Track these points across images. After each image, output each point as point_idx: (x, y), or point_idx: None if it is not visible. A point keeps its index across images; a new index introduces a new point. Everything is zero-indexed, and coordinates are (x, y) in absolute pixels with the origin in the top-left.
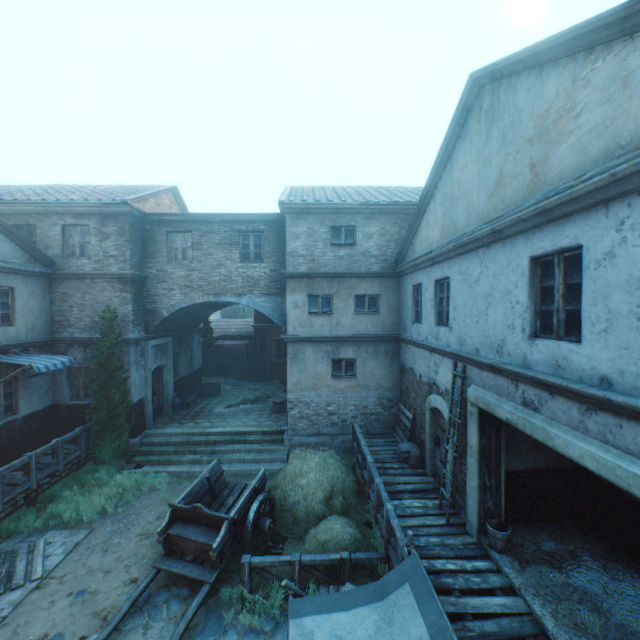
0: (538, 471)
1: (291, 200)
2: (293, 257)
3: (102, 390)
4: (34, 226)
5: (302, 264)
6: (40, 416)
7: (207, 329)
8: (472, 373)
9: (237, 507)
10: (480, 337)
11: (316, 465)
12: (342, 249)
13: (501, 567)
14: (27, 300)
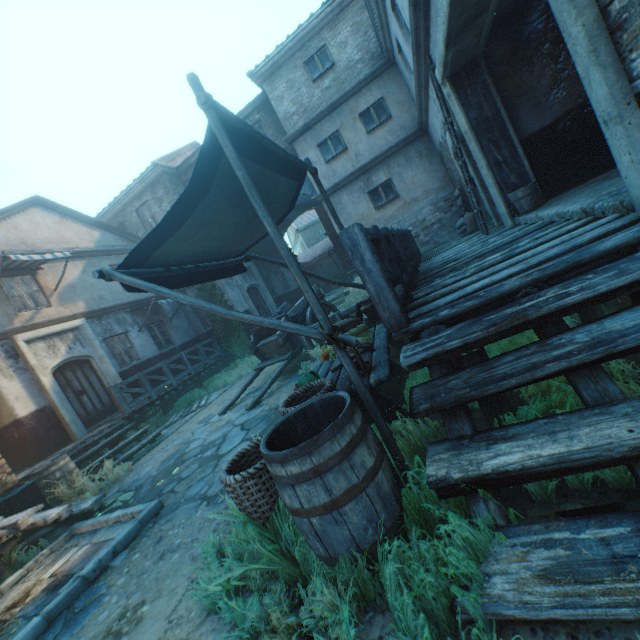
0: (574, 113)
1: (256, 66)
2: (288, 120)
3: None
4: (124, 223)
5: (298, 121)
6: (191, 345)
7: None
8: (433, 53)
9: (291, 310)
10: None
11: None
12: (325, 79)
13: (526, 219)
14: None
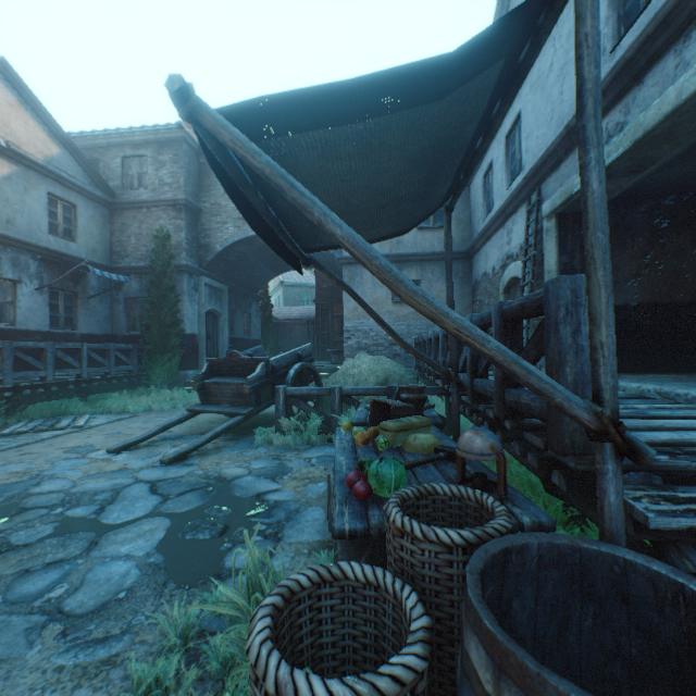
0: (642, 307)
1: None
2: None
3: (154, 310)
4: (97, 161)
5: None
6: (98, 341)
7: (266, 303)
8: (548, 187)
9: (276, 357)
10: (555, 131)
11: (370, 360)
12: None
13: None
14: (88, 222)
